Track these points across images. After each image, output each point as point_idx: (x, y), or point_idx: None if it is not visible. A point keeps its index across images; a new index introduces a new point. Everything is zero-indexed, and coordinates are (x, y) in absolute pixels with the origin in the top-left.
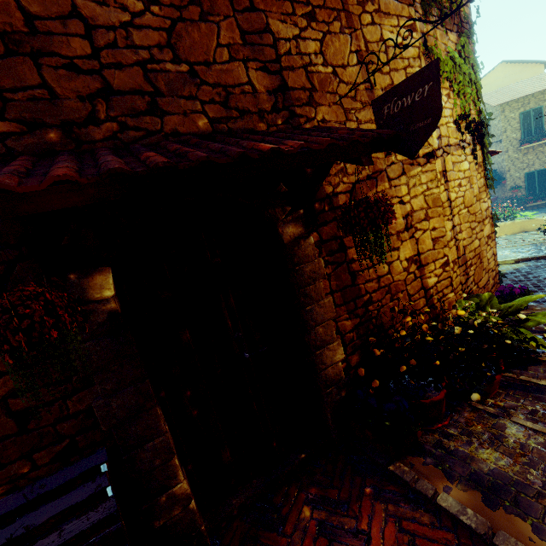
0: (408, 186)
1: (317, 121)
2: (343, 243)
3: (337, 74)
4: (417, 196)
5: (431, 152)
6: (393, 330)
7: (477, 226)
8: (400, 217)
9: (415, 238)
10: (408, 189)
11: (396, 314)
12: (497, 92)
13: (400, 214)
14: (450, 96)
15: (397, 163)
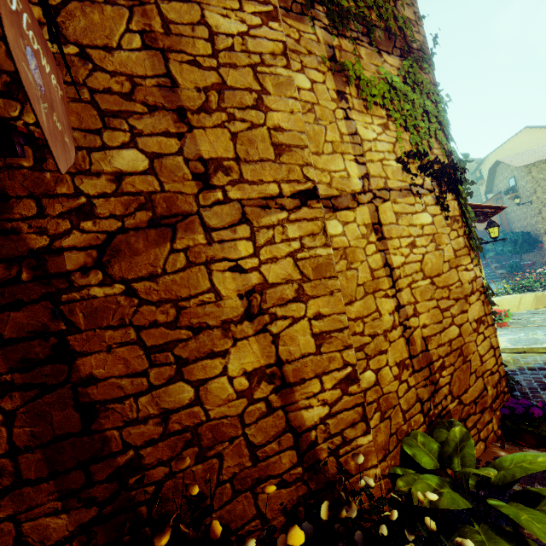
0: (255, 241)
1: (26, 124)
2: (66, 344)
3: (90, 58)
4: (278, 259)
5: (311, 189)
6: (203, 526)
7: (453, 305)
8: (233, 295)
9: (272, 333)
10: (254, 247)
11: (212, 489)
12: (521, 154)
13: (233, 289)
14: (388, 127)
15: (231, 203)
